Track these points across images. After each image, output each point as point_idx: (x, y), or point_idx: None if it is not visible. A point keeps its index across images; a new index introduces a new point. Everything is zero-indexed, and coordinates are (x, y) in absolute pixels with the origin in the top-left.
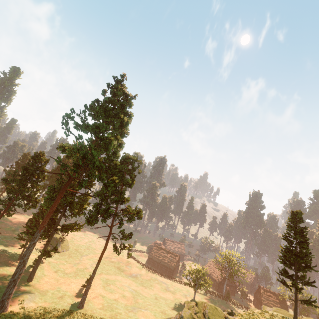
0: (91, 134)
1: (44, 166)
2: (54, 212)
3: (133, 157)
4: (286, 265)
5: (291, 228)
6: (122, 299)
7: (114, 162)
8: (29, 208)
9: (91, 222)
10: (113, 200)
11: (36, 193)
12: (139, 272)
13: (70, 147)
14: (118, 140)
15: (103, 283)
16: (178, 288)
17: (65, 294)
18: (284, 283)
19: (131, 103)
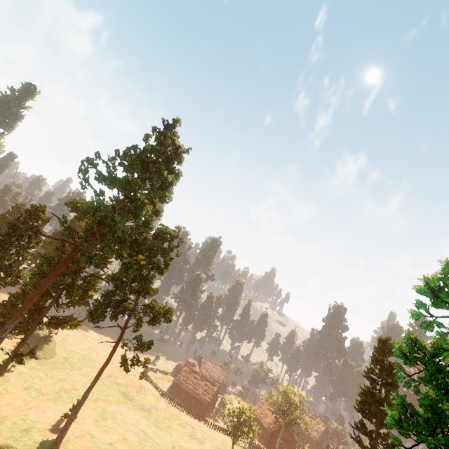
0: (118, 191)
1: (41, 226)
2: (43, 295)
3: (172, 231)
4: (365, 415)
5: (376, 362)
6: (122, 444)
7: (144, 235)
8: (5, 284)
9: (95, 318)
10: (133, 289)
11: (21, 263)
12: (155, 404)
13: (85, 205)
14: (155, 205)
15: (97, 416)
16: (210, 436)
17: (33, 427)
18: (359, 442)
19: (182, 159)
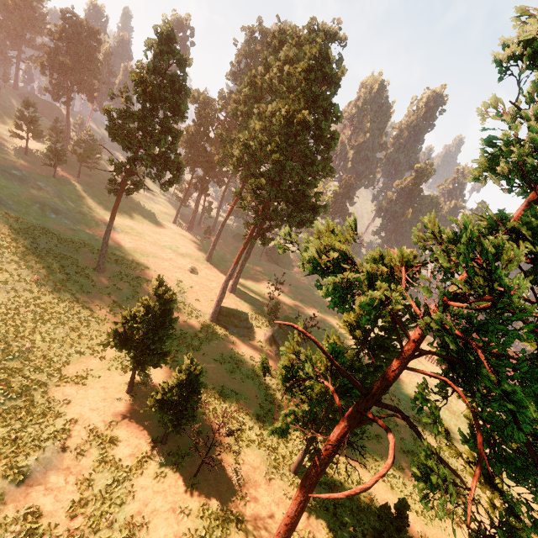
0: None
1: None
2: None
3: None
4: None
5: None
6: None
7: None
8: None
9: None
10: None
11: None
12: None
13: None
14: None
15: None
16: None
17: None
18: None
19: None
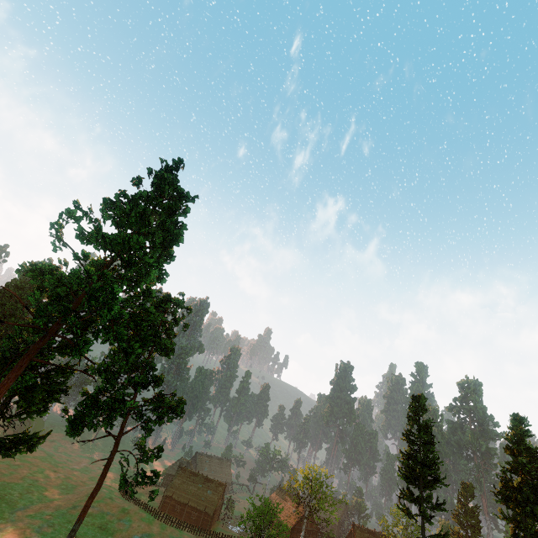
0: (105, 251)
1: None
2: None
3: (178, 300)
4: (410, 481)
5: (413, 422)
6: None
7: (145, 308)
8: None
9: (80, 429)
10: (134, 381)
11: None
12: (147, 530)
13: (54, 272)
14: (159, 268)
15: None
16: None
17: None
18: (407, 511)
19: (187, 209)
